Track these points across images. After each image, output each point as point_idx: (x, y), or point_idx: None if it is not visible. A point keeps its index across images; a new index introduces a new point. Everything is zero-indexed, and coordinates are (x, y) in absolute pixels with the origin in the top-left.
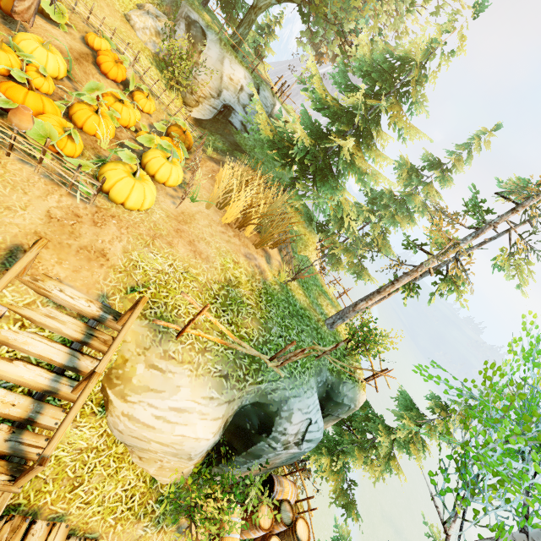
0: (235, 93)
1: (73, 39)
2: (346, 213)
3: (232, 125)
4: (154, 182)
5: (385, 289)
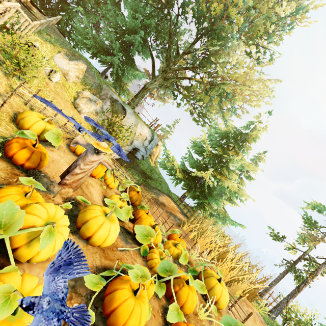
0: (141, 141)
1: (64, 151)
2: (212, 204)
3: (136, 158)
4: (219, 311)
5: (302, 288)
